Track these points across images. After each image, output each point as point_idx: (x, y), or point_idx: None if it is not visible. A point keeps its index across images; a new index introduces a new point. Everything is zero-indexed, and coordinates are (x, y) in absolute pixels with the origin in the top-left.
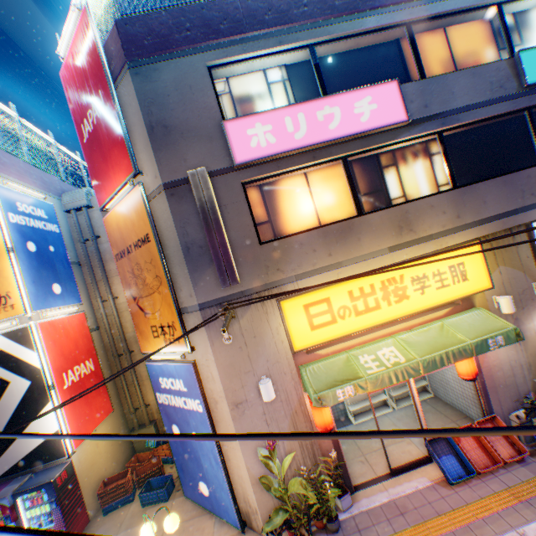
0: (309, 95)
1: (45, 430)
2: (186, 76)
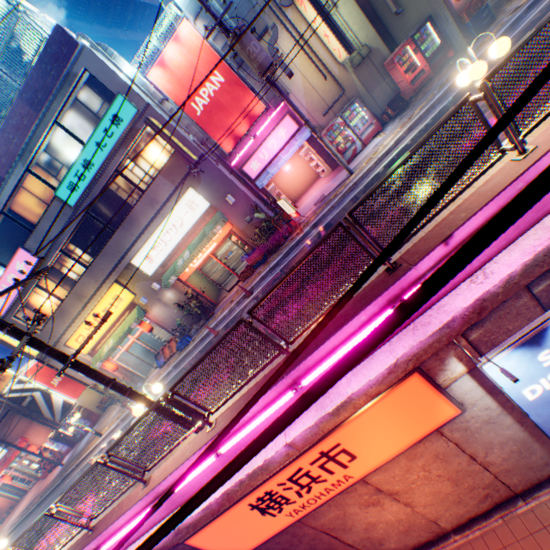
0: (5, 261)
1: (60, 401)
2: None
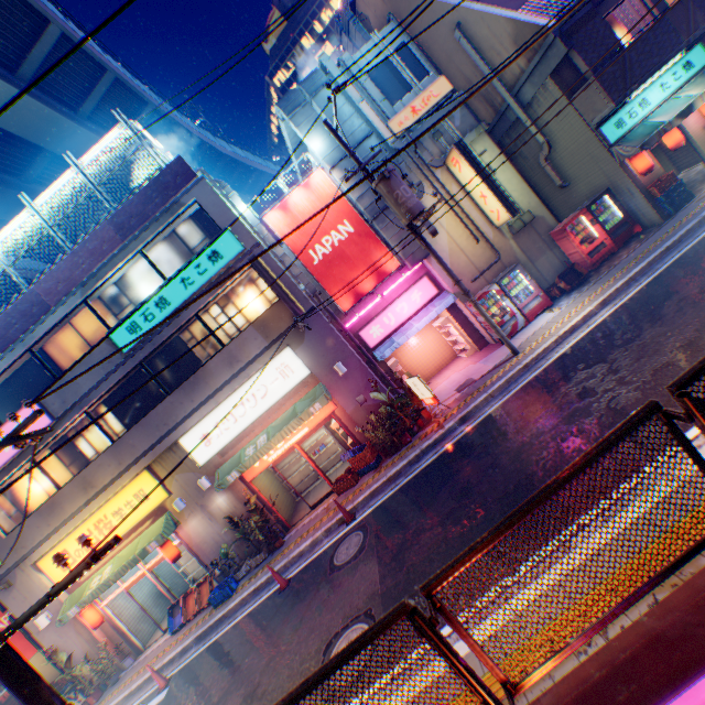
0: (5, 415)
1: None
2: None
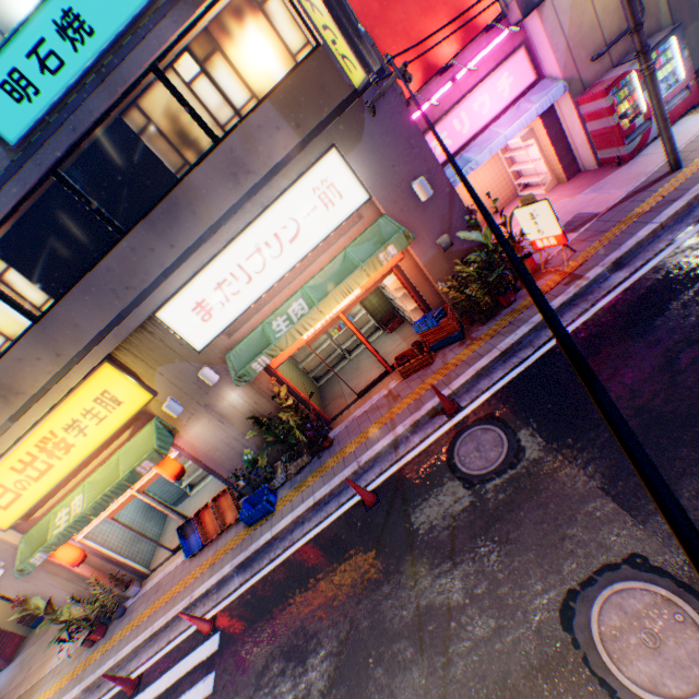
0: None
1: None
2: None
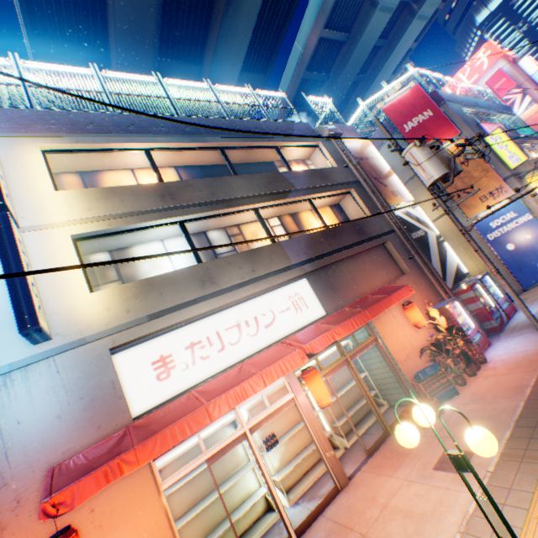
0: None
1: (453, 259)
2: (458, 110)
